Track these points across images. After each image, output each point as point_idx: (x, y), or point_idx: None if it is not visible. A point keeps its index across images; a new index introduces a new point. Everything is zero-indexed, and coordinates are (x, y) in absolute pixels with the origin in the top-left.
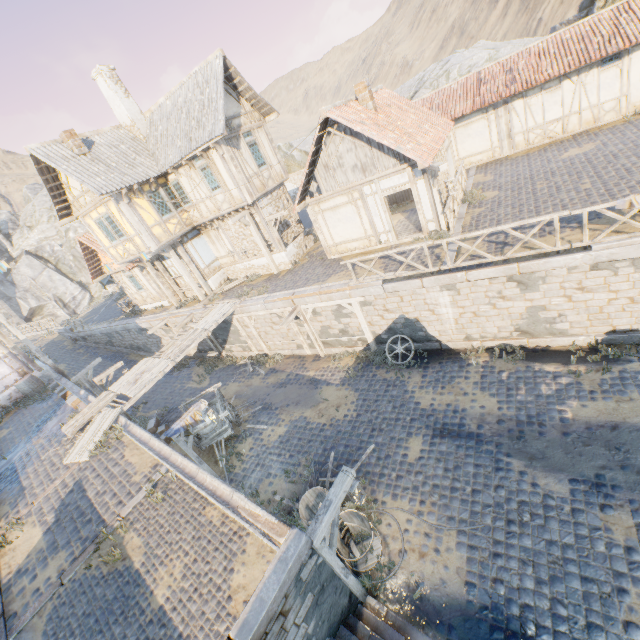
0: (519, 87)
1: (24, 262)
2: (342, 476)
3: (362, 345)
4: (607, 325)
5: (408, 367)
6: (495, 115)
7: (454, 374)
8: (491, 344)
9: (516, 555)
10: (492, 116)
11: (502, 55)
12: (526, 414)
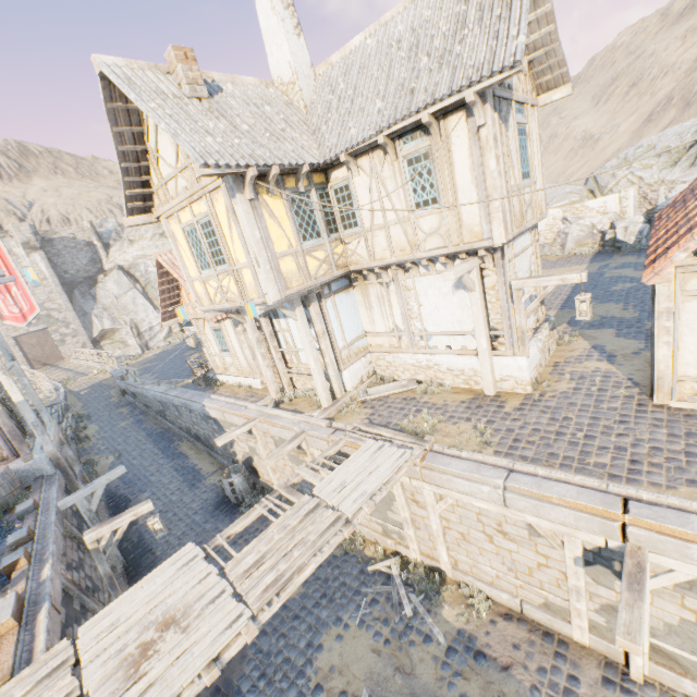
0: None
1: (113, 277)
2: None
3: None
4: None
5: None
6: None
7: None
8: None
9: None
10: None
11: None
12: None
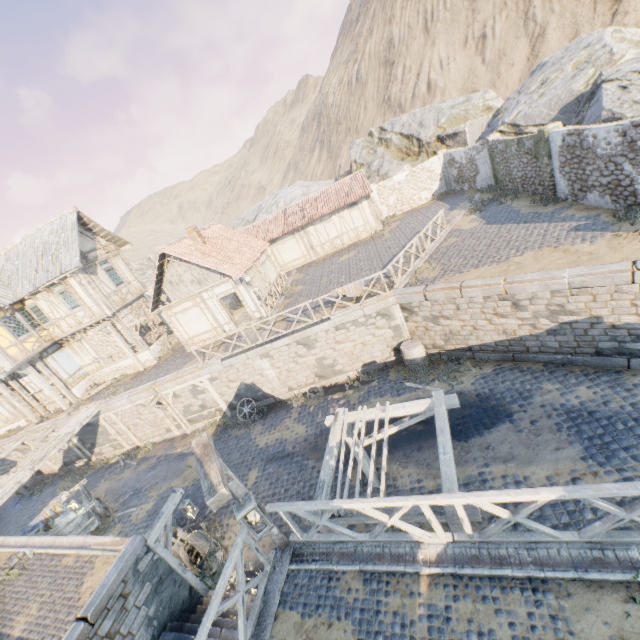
0: (307, 220)
1: None
2: (173, 495)
3: (220, 414)
4: (360, 361)
5: (254, 421)
6: (299, 236)
7: (283, 417)
8: (305, 389)
9: None
10: (298, 236)
11: (312, 191)
12: (320, 429)
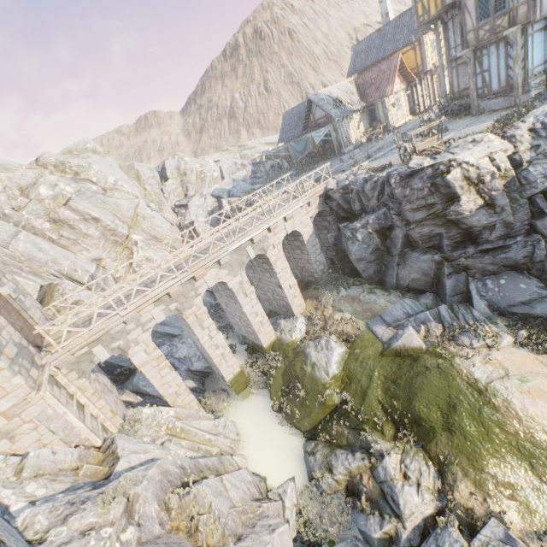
0: None
1: None
2: None
3: None
4: None
5: None
6: None
7: None
8: None
9: None
10: None
11: None
12: None
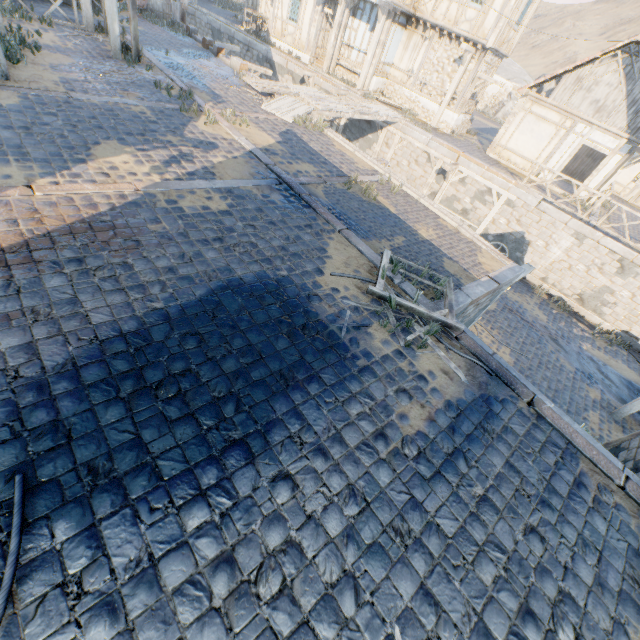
0: None
1: None
2: (528, 266)
3: None
4: (628, 326)
5: None
6: None
7: (523, 291)
8: (553, 293)
9: (540, 374)
10: None
11: None
12: (562, 333)
